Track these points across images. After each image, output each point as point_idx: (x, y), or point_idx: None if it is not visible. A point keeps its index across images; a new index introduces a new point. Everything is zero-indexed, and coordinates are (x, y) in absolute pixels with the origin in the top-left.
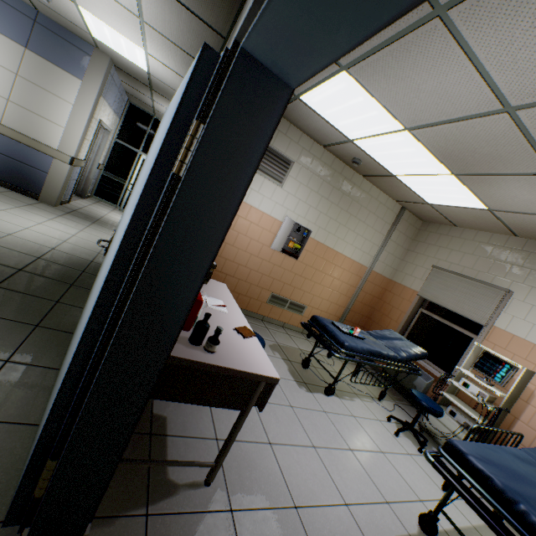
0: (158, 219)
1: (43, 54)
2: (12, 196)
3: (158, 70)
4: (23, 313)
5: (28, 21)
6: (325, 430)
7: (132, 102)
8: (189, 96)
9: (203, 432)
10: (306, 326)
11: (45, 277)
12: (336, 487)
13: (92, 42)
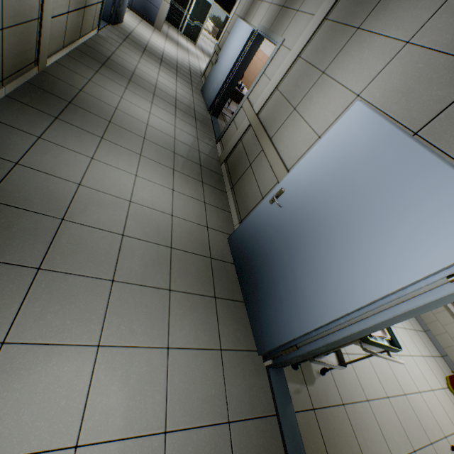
0: (241, 58)
1: None
2: (146, 24)
3: None
4: (187, 81)
5: None
6: None
7: None
8: (249, 38)
9: None
10: None
11: (183, 71)
12: None
13: None
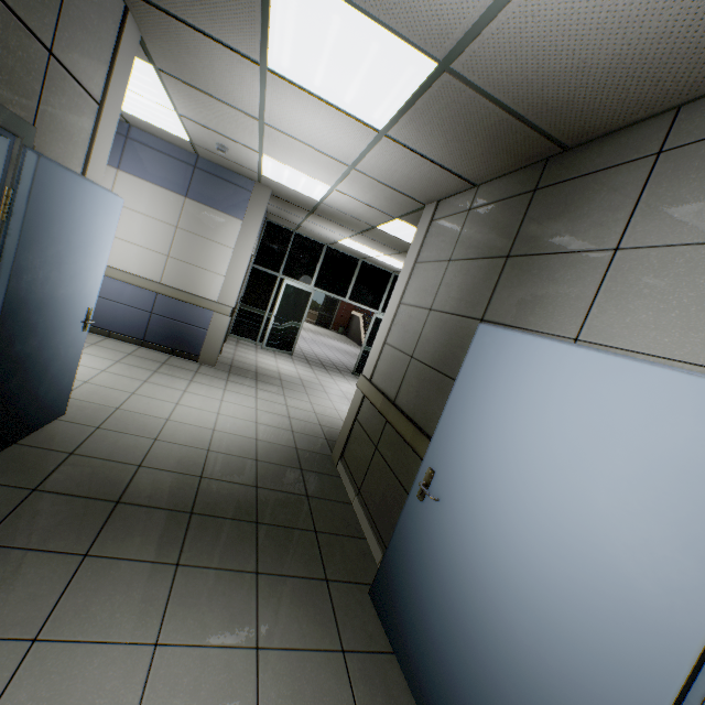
0: None
1: (203, 199)
2: (176, 364)
3: (338, 201)
4: (303, 562)
5: (188, 168)
6: None
7: (270, 220)
8: None
9: None
10: None
11: (281, 492)
12: None
13: (255, 178)
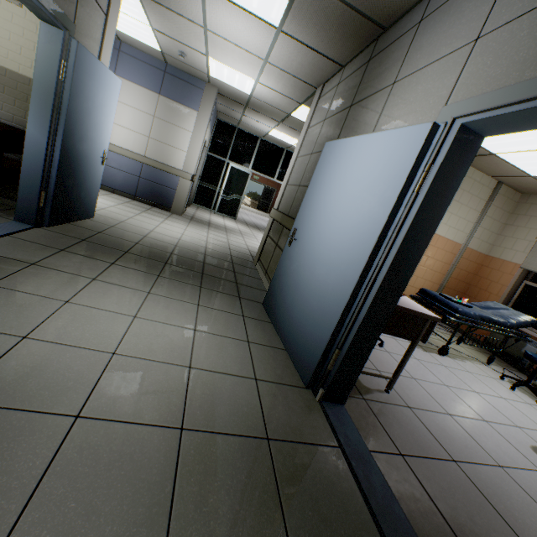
0: (404, 217)
1: (171, 96)
2: (157, 211)
3: (262, 93)
4: (227, 290)
5: (160, 73)
6: (449, 377)
7: (219, 118)
8: (422, 150)
9: (368, 365)
10: (415, 298)
11: (218, 267)
12: (473, 410)
13: (206, 79)
